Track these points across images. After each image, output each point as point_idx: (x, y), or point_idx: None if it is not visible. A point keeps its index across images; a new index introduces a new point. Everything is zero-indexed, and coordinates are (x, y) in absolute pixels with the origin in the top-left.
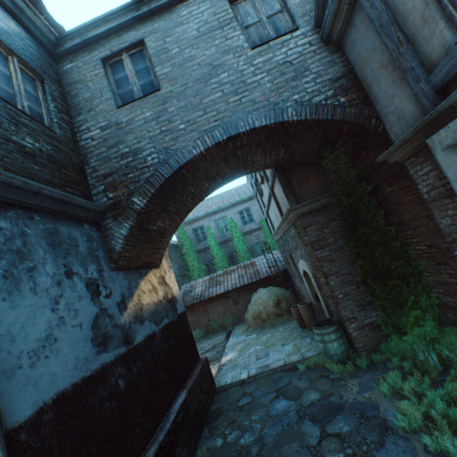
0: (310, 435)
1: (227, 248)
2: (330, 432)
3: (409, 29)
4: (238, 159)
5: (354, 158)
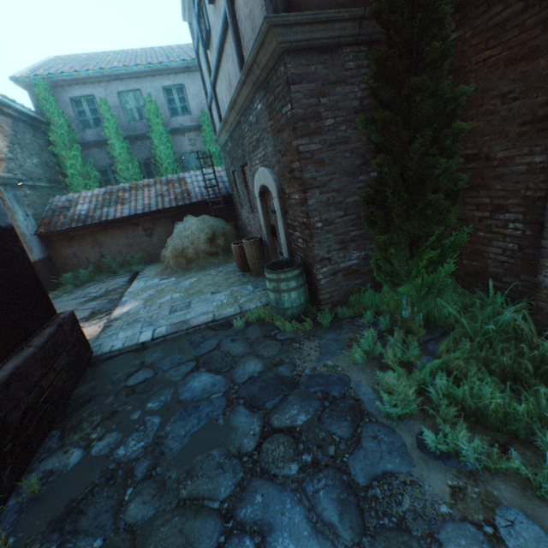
0: (245, 434)
1: (141, 149)
2: (278, 426)
3: None
4: None
5: None
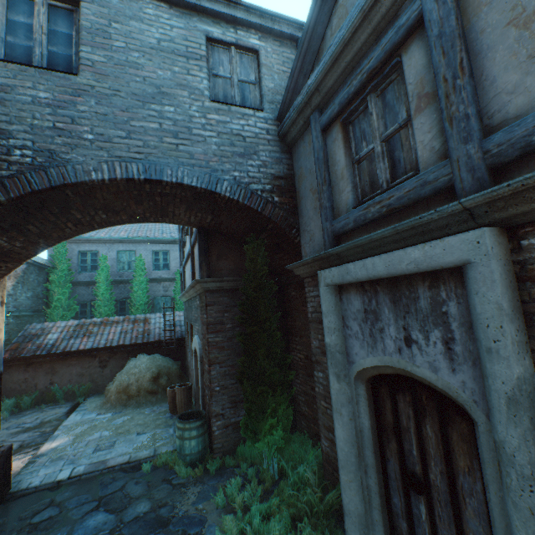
0: None
1: (121, 290)
2: None
3: (333, 175)
4: (156, 204)
5: (274, 254)
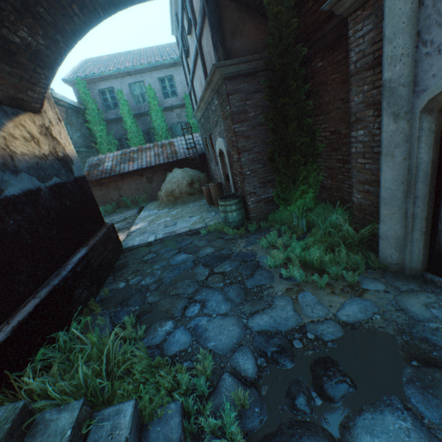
0: (201, 275)
1: (144, 123)
2: (217, 272)
3: None
4: None
5: (300, 9)
